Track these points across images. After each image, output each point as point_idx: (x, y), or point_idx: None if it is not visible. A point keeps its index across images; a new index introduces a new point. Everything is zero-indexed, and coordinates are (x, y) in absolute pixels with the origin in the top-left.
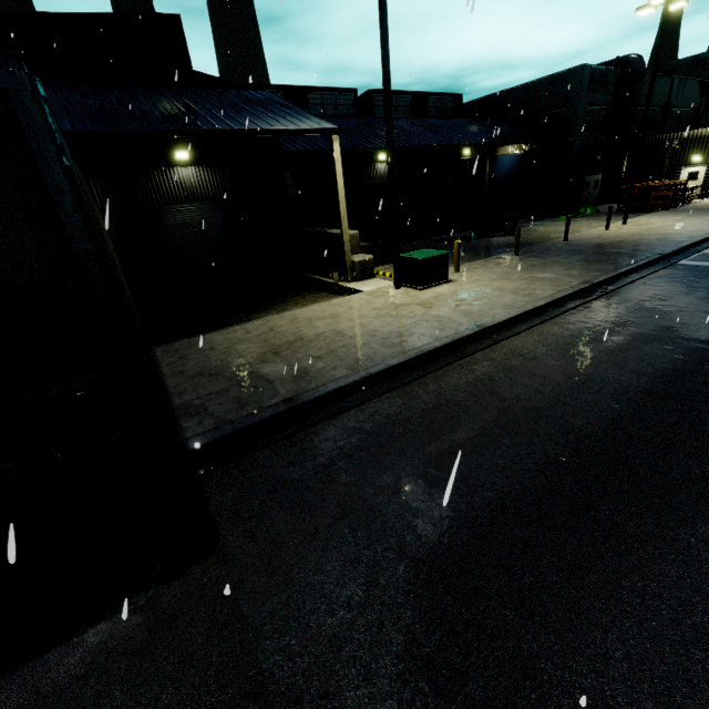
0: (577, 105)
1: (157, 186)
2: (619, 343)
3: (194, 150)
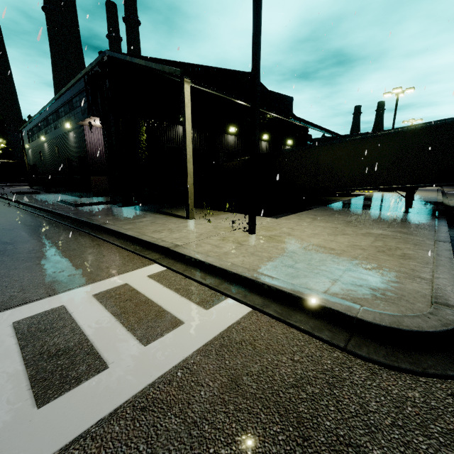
0: None
1: None
2: None
3: (290, 141)
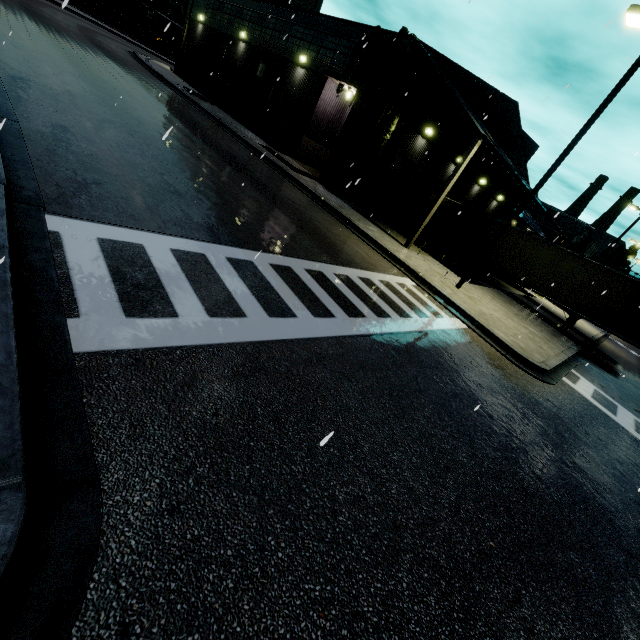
0: (571, 239)
1: (486, 204)
2: (625, 355)
3: (502, 196)
